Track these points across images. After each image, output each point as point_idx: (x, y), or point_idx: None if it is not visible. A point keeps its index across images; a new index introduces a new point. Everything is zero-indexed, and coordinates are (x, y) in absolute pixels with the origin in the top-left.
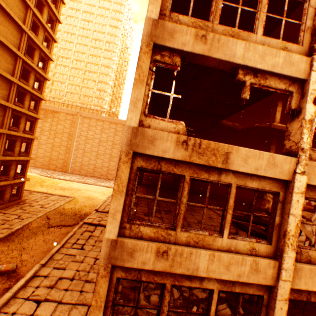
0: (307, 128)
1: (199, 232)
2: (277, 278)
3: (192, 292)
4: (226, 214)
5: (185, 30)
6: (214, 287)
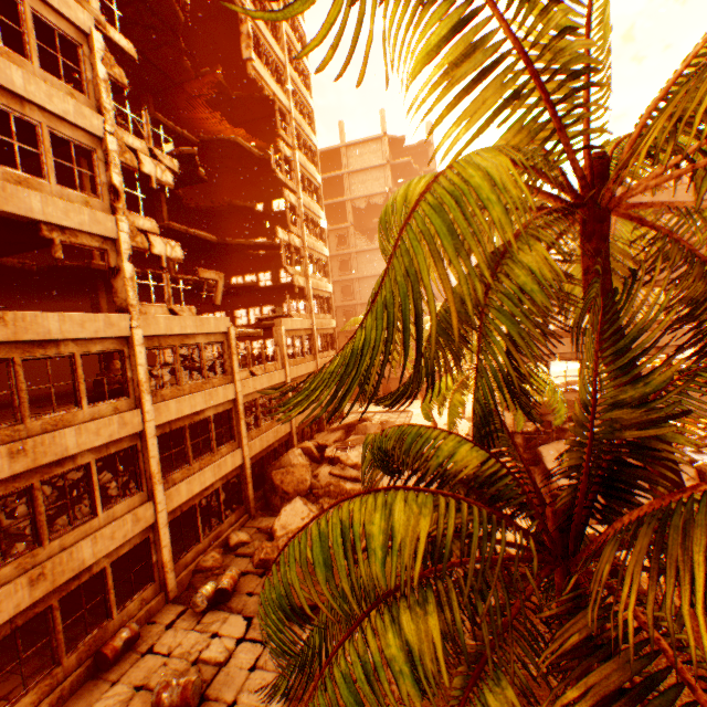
0: (132, 286)
1: (56, 415)
2: (144, 422)
3: (57, 518)
4: (80, 385)
5: None
6: (91, 459)
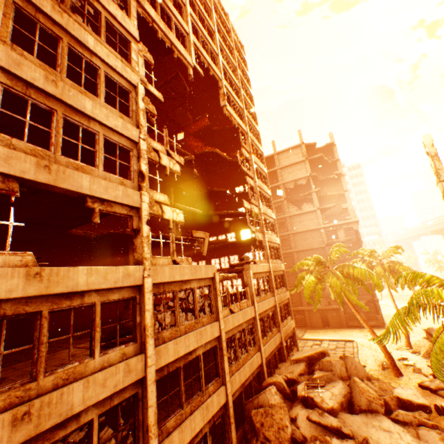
0: (147, 242)
1: (69, 366)
2: (146, 367)
3: None
4: (95, 333)
5: (25, 158)
6: (93, 415)
